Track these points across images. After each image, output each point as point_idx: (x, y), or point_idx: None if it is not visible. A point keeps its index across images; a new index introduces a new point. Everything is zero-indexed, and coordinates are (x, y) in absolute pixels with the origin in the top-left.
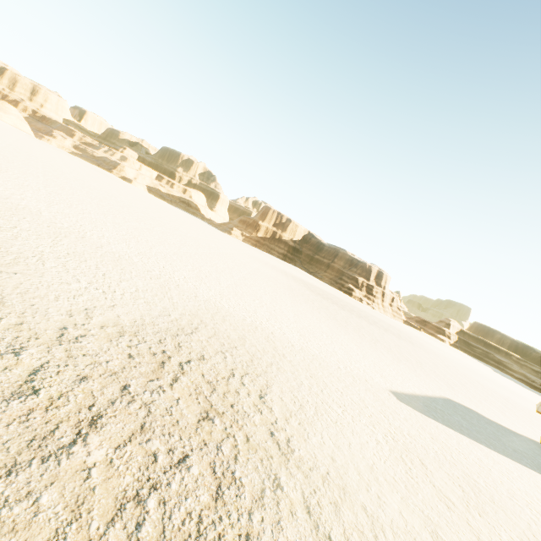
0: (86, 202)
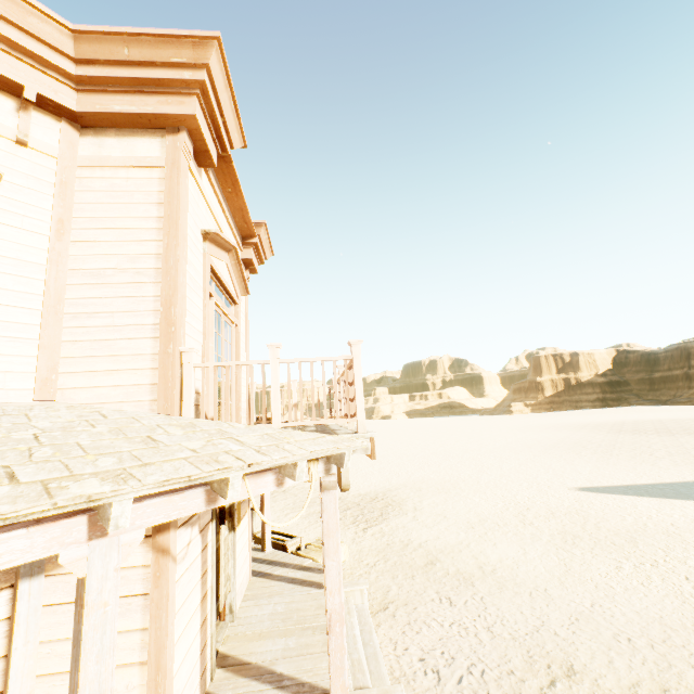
0: None
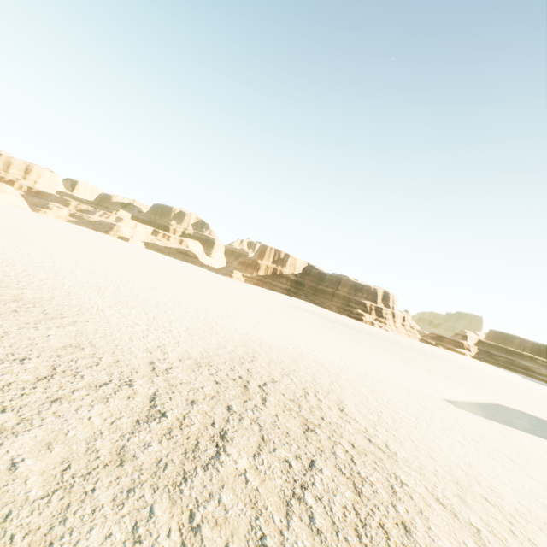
0: (103, 260)
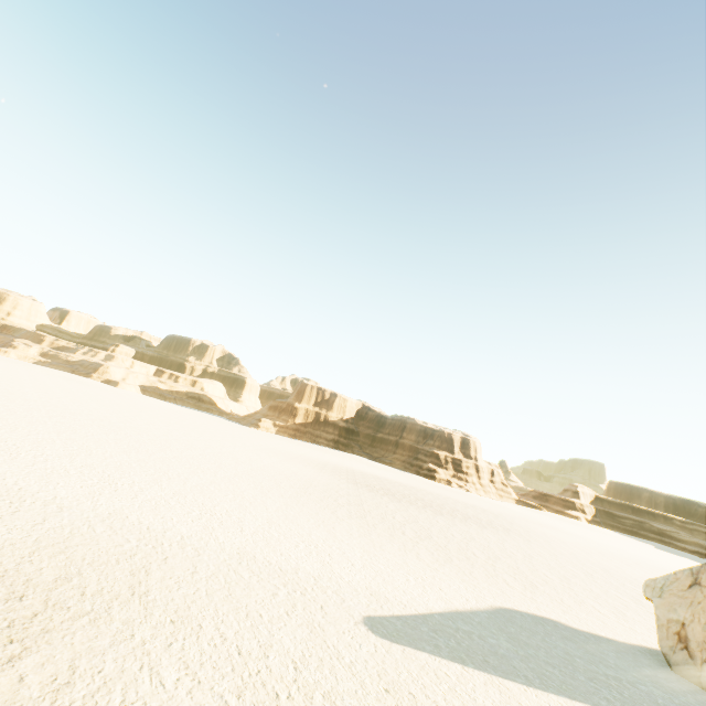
0: None
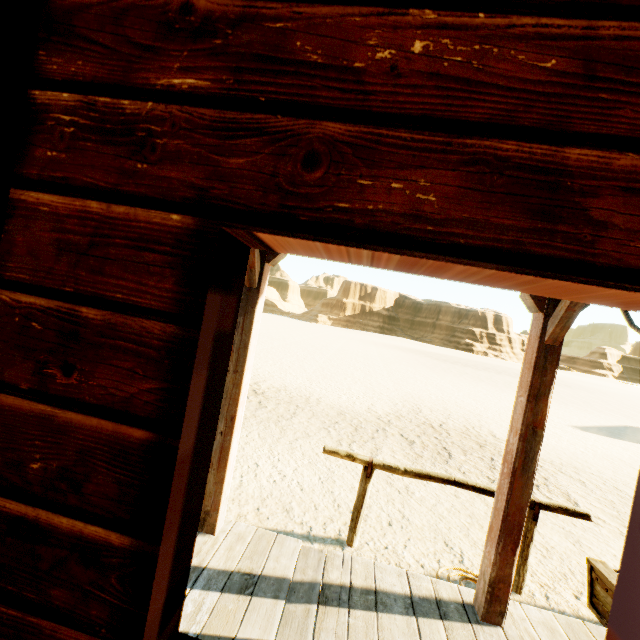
0: None
